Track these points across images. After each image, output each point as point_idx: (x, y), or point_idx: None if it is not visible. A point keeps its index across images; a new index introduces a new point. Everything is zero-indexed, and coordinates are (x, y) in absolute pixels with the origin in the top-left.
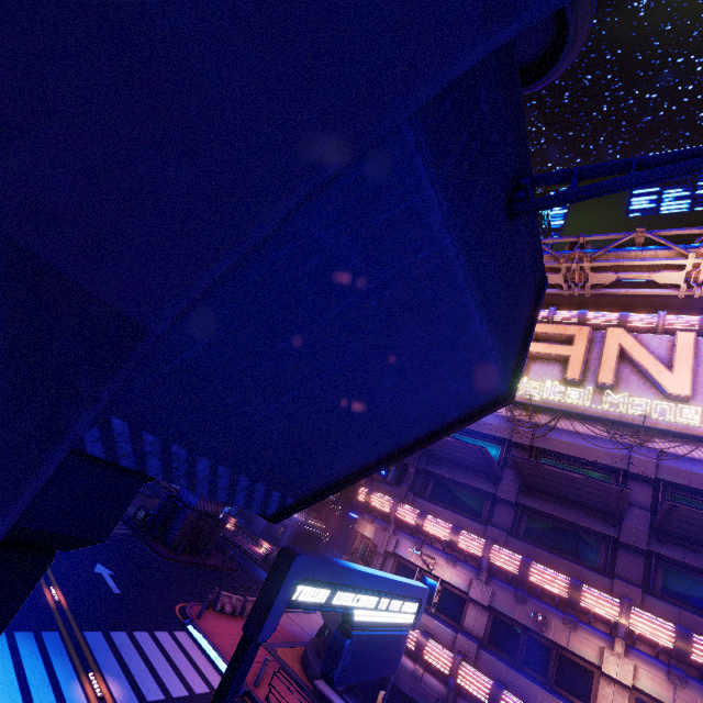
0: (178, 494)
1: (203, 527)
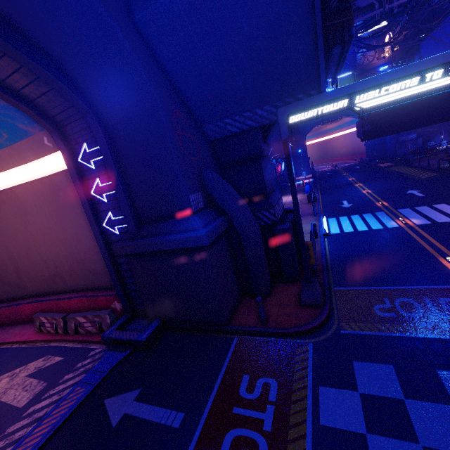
0: None
1: None
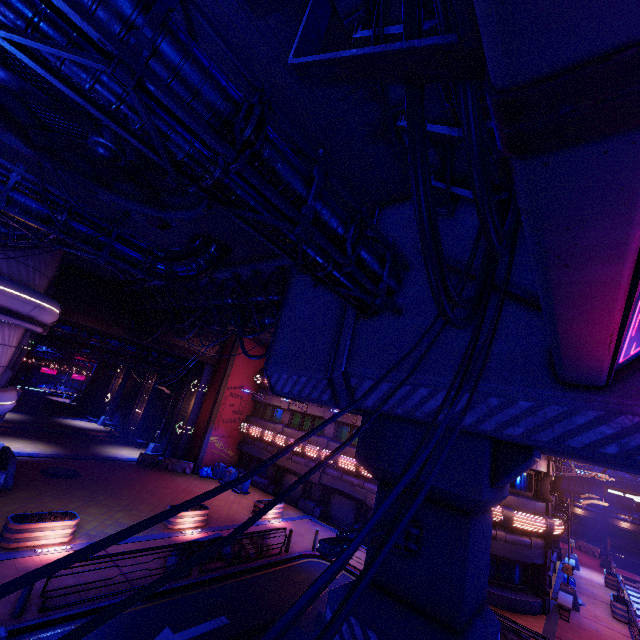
0: None
1: None
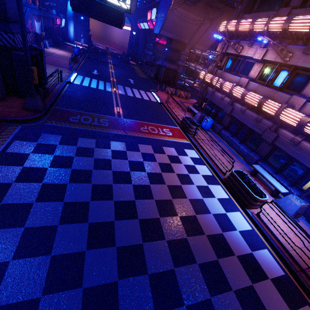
0: (161, 64)
1: (170, 74)
